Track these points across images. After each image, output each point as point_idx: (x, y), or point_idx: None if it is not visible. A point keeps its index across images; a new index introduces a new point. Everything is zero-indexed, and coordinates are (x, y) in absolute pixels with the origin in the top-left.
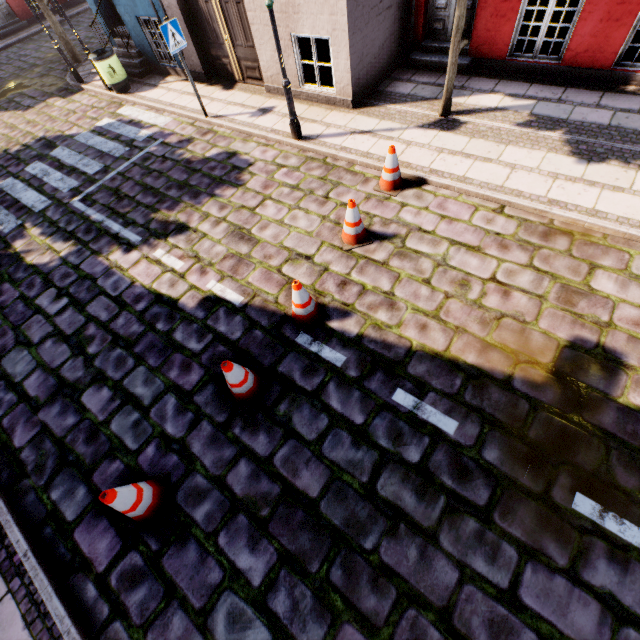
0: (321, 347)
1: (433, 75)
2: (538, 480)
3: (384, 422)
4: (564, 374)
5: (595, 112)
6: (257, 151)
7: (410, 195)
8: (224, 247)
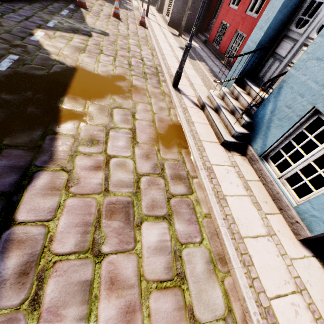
0: (73, 6)
1: (197, 39)
2: (57, 19)
3: (57, 8)
4: (94, 29)
5: (205, 55)
6: (137, 13)
7: (141, 27)
8: (95, 3)
